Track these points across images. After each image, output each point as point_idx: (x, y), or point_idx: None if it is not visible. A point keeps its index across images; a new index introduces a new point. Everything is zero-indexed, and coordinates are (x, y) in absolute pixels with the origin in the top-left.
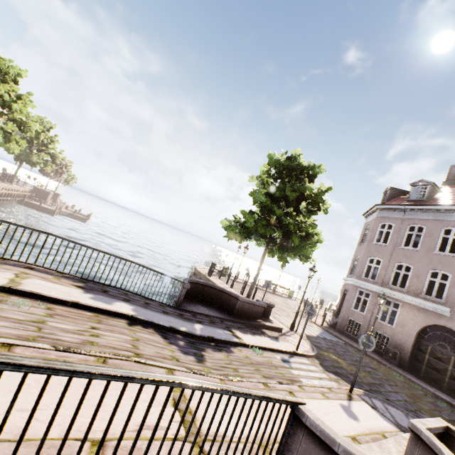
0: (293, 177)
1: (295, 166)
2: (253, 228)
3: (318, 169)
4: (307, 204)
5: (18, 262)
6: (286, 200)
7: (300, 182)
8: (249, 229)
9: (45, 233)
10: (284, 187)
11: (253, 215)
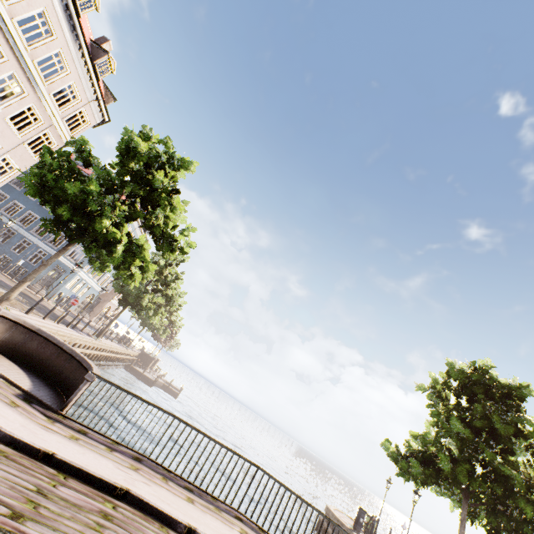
0: (495, 400)
1: (488, 381)
2: (449, 472)
3: (524, 390)
4: (528, 445)
5: (225, 505)
6: (491, 433)
7: (508, 409)
8: (441, 472)
9: (256, 466)
10: (486, 413)
11: (442, 447)
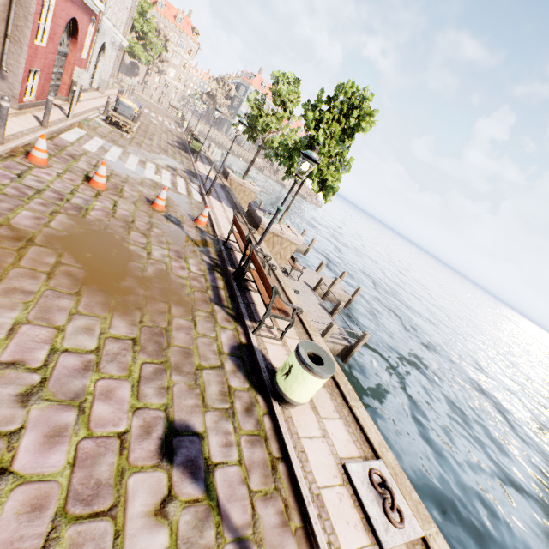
0: None
1: None
2: None
3: None
4: None
5: None
6: None
7: None
8: None
9: None
10: None
11: None
